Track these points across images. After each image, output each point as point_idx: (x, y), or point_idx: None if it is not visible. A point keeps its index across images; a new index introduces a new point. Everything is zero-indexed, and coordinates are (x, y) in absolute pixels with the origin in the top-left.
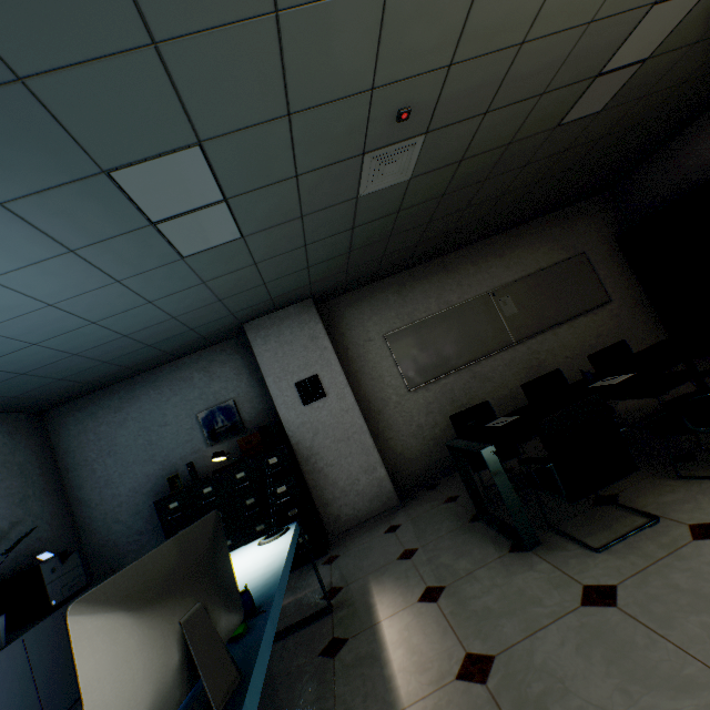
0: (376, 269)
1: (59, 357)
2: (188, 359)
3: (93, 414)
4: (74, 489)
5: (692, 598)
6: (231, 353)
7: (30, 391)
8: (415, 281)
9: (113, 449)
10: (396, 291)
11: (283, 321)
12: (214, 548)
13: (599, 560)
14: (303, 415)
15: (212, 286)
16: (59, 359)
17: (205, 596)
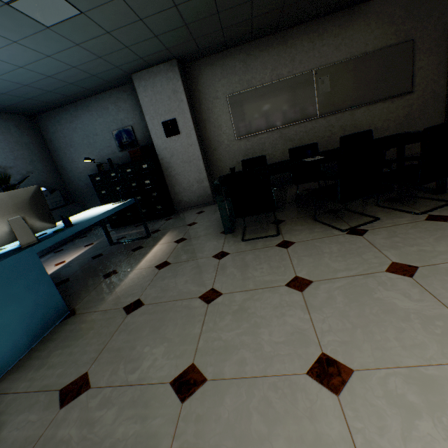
0: (222, 39)
1: (17, 86)
2: (104, 95)
3: (59, 122)
4: (58, 161)
5: (242, 264)
6: (129, 94)
7: (16, 103)
8: (259, 52)
9: (72, 144)
10: (242, 60)
11: (156, 76)
12: (33, 199)
13: (239, 244)
14: (166, 143)
15: (86, 48)
16: (18, 88)
17: (25, 214)
